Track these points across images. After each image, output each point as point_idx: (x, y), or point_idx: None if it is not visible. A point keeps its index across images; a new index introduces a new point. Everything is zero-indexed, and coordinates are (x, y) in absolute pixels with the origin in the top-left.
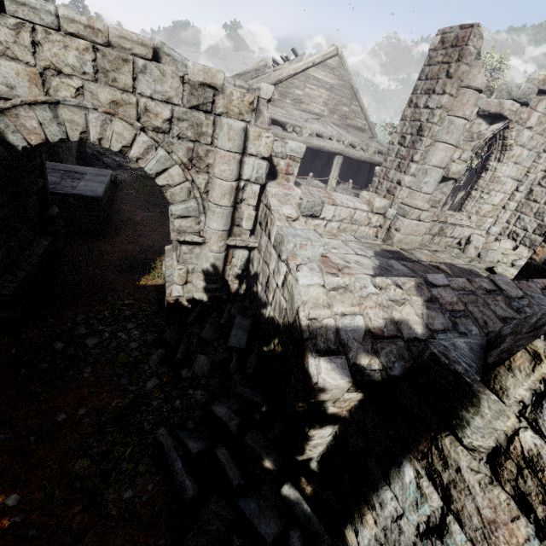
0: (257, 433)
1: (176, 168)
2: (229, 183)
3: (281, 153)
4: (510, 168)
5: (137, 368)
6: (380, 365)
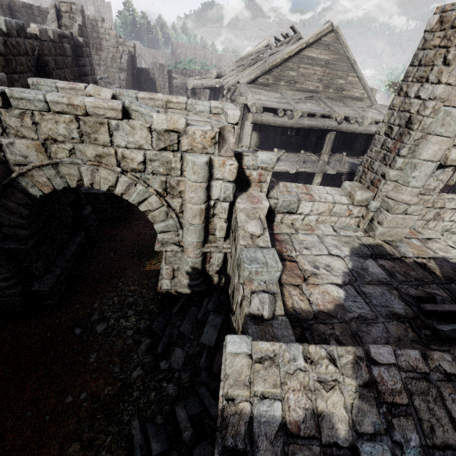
0: (205, 448)
1: (153, 197)
2: (198, 207)
3: (252, 166)
4: None
5: (128, 356)
6: None
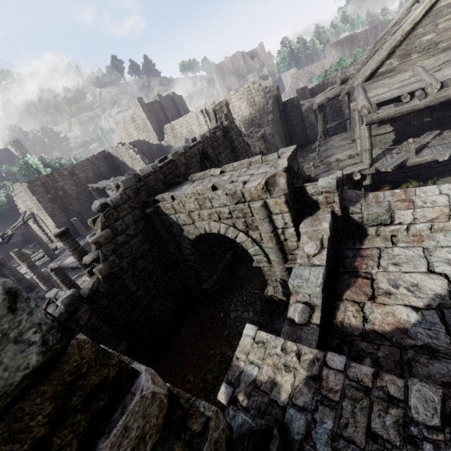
0: None
1: (242, 231)
2: (268, 235)
3: (315, 192)
4: None
5: None
6: (245, 405)
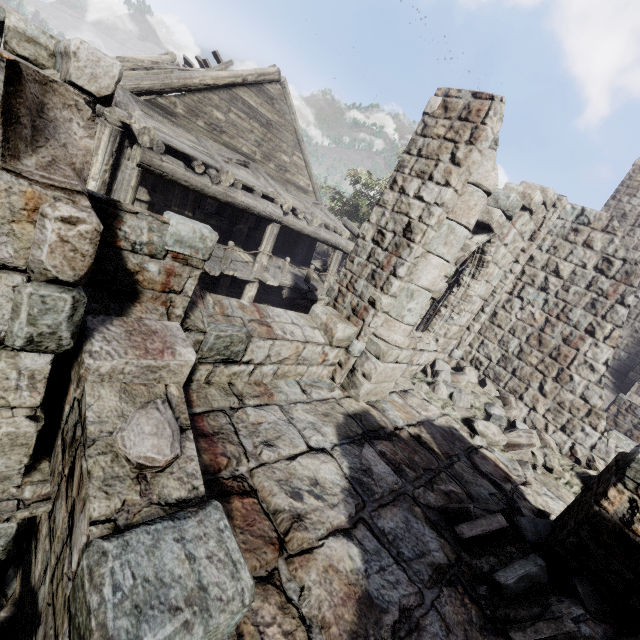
0: None
1: None
2: None
3: (149, 245)
4: (482, 286)
5: None
6: None
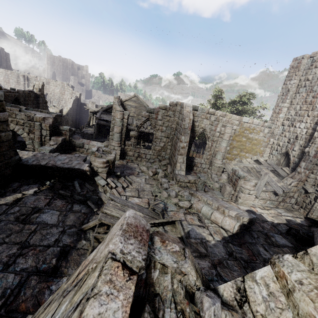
0: None
1: (26, 133)
2: (38, 136)
3: (62, 129)
4: (160, 133)
5: None
6: None
